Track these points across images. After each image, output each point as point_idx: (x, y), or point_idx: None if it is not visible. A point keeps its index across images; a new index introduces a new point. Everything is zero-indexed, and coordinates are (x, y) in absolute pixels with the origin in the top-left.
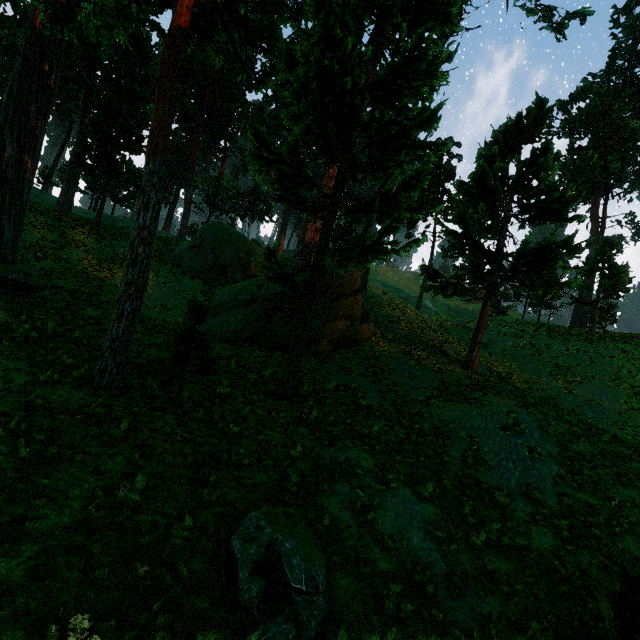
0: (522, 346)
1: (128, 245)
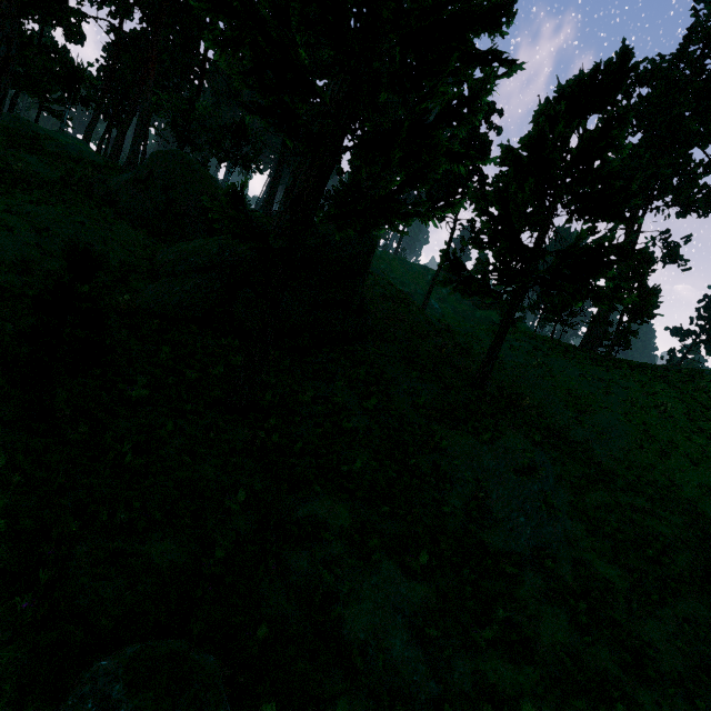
0: (534, 365)
1: (35, 161)
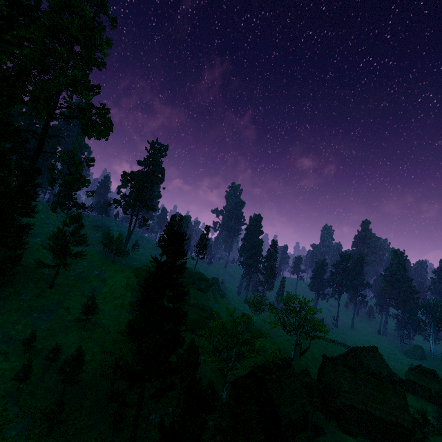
0: (85, 271)
1: None
